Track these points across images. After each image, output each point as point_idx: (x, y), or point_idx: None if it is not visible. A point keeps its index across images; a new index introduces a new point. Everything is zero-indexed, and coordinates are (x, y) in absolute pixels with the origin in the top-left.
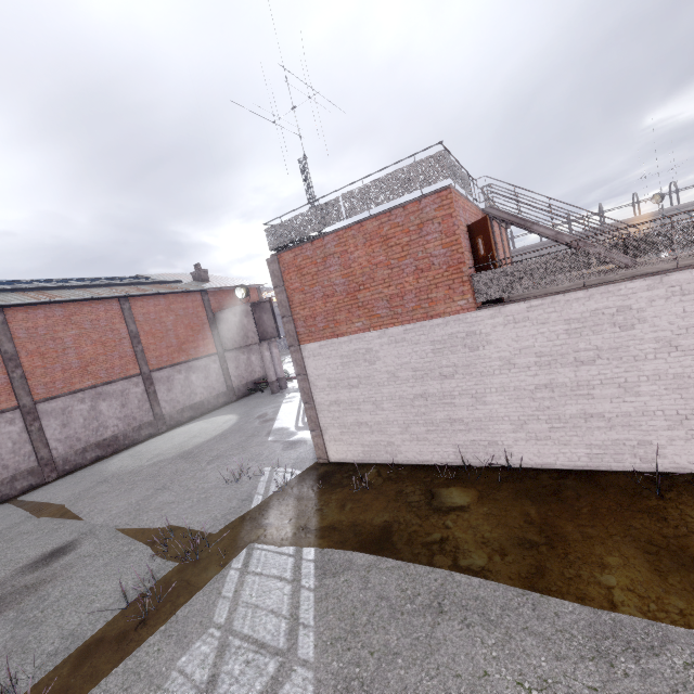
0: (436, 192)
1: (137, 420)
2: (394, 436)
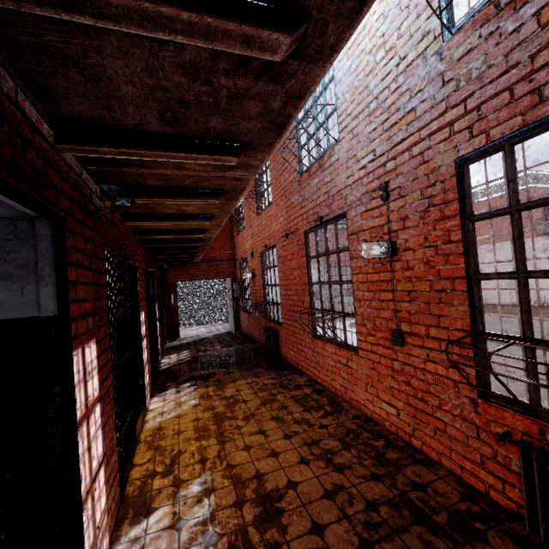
0: (524, 189)
1: None
2: (488, 291)
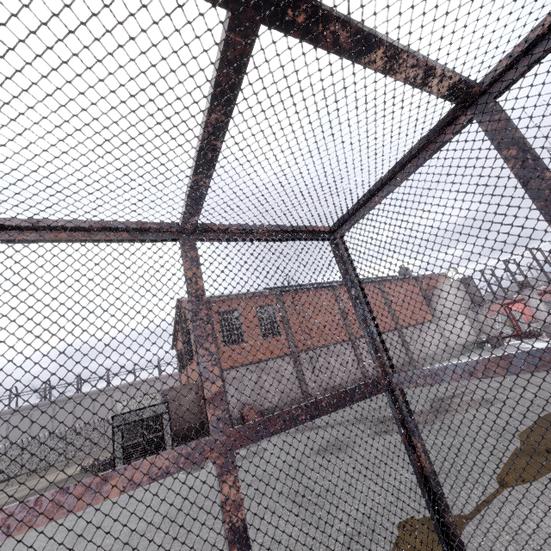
0: None
1: (400, 359)
2: None
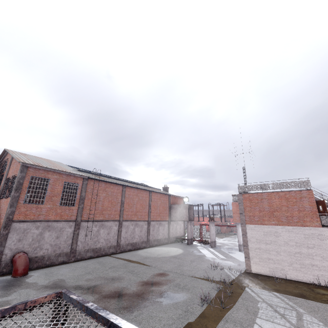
0: (306, 190)
1: (142, 238)
2: (284, 266)
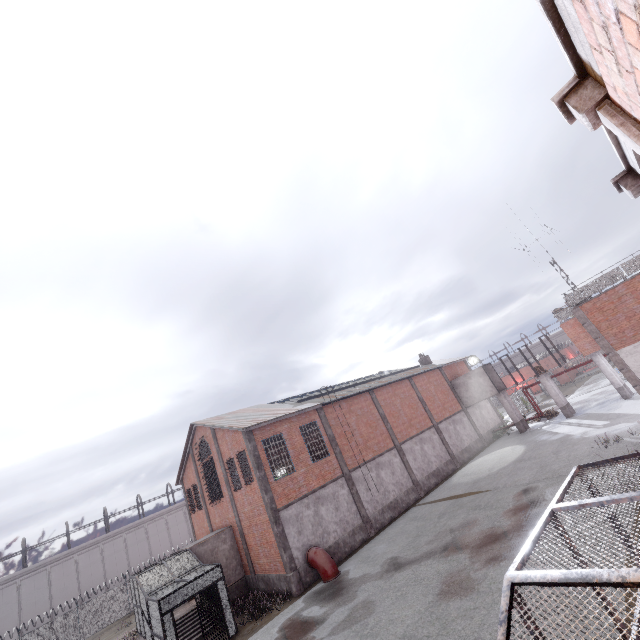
0: None
1: (442, 458)
2: None
